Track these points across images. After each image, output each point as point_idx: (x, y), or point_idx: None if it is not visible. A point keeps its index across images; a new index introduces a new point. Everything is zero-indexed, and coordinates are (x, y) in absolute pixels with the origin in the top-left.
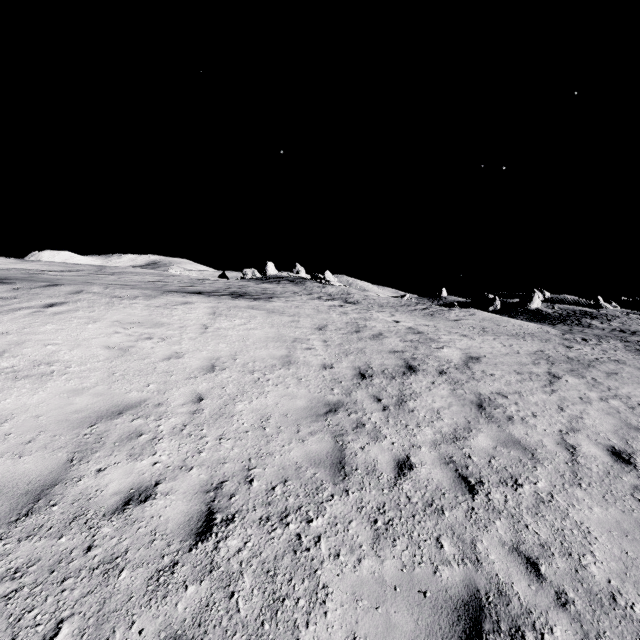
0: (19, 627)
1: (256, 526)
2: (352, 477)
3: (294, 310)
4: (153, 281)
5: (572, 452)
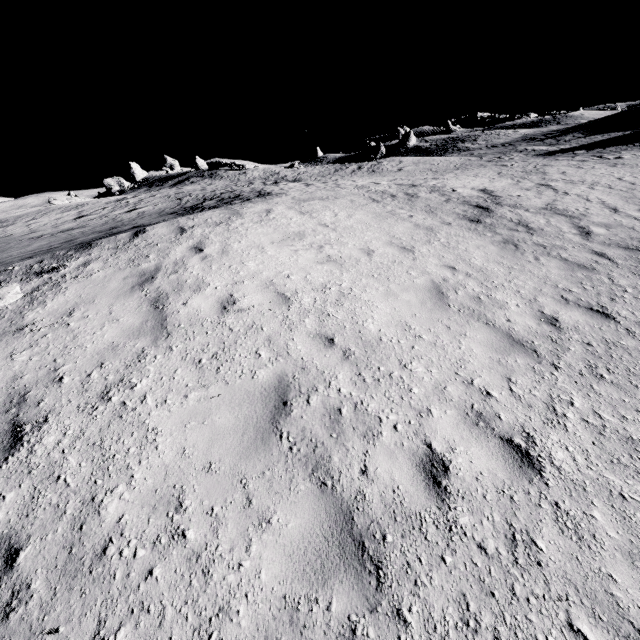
0: (639, 374)
1: (616, 303)
2: (597, 268)
3: (319, 194)
4: (77, 217)
5: (634, 219)
